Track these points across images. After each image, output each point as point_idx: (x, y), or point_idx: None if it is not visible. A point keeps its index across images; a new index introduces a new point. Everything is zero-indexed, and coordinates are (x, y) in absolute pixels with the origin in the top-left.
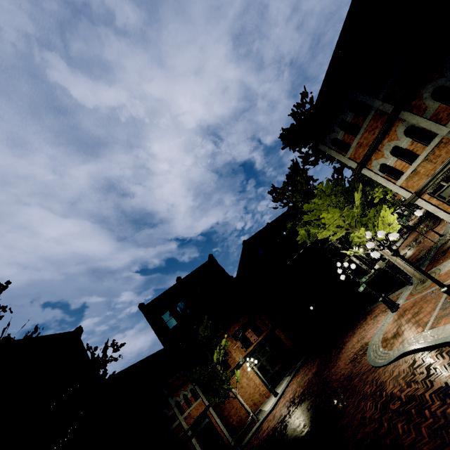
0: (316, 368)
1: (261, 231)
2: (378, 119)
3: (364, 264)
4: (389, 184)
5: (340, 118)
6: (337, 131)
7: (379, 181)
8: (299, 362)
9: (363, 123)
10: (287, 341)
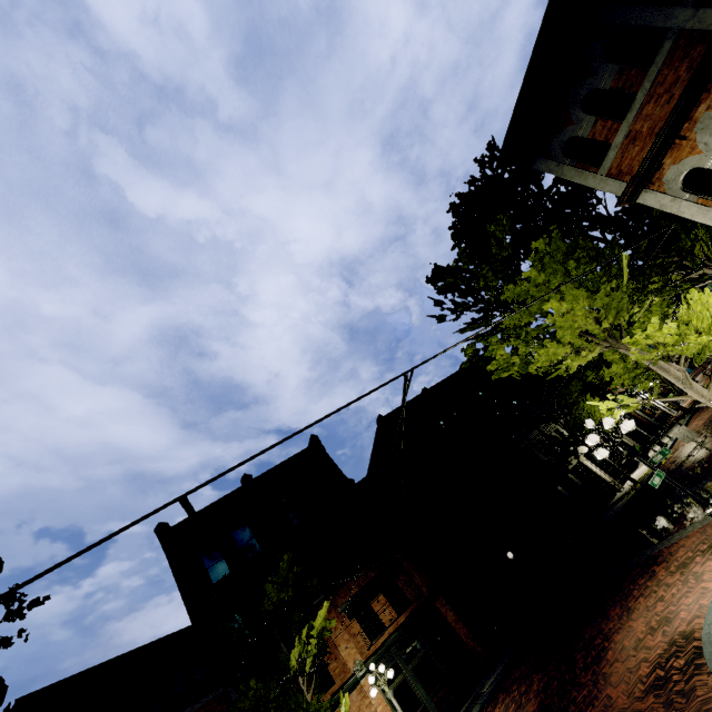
0: (535, 702)
1: (411, 402)
2: (681, 61)
3: (607, 474)
4: (711, 216)
5: (585, 86)
6: (577, 119)
7: (684, 213)
8: (489, 681)
9: (641, 82)
10: (460, 627)
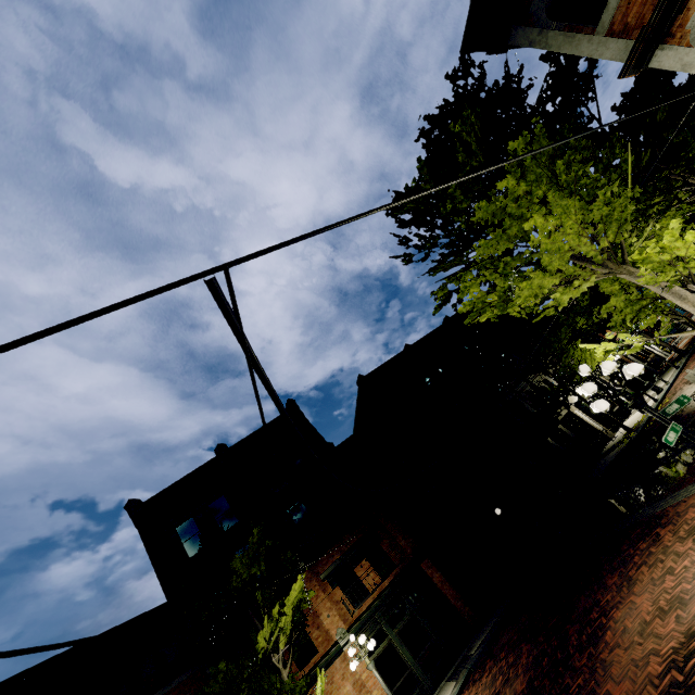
0: (524, 680)
1: (393, 360)
2: None
3: (599, 423)
4: None
5: None
6: None
7: None
8: (477, 643)
9: None
10: (447, 588)
